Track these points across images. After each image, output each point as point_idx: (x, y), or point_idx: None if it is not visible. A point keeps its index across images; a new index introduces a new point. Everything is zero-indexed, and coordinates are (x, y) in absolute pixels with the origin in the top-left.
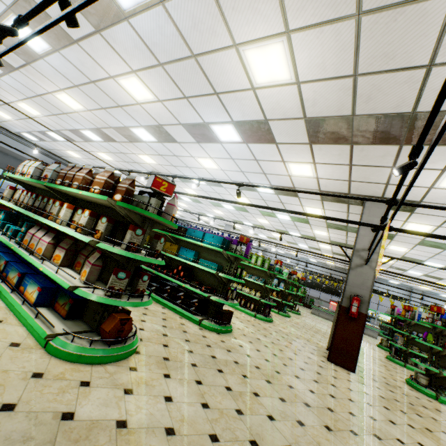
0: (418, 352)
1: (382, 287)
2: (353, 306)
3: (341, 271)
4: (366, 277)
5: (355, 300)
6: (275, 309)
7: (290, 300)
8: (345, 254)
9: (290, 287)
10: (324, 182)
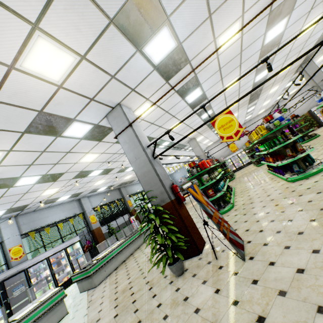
0: None
1: (136, 188)
2: None
3: (115, 191)
4: None
5: None
6: None
7: None
8: None
9: None
10: None
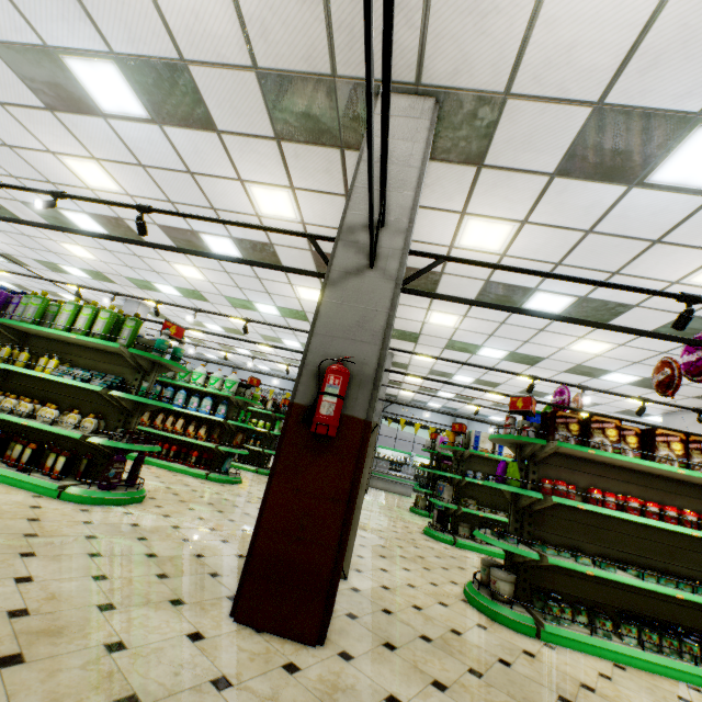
0: (476, 509)
1: (419, 415)
2: (326, 397)
3: None
4: (371, 305)
5: (332, 375)
6: (202, 468)
7: (242, 443)
8: (322, 255)
9: (242, 413)
10: (253, 1)
